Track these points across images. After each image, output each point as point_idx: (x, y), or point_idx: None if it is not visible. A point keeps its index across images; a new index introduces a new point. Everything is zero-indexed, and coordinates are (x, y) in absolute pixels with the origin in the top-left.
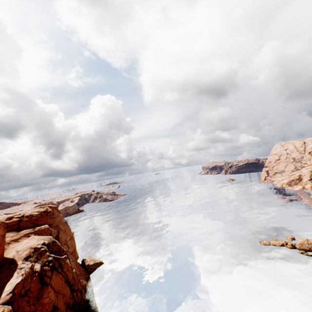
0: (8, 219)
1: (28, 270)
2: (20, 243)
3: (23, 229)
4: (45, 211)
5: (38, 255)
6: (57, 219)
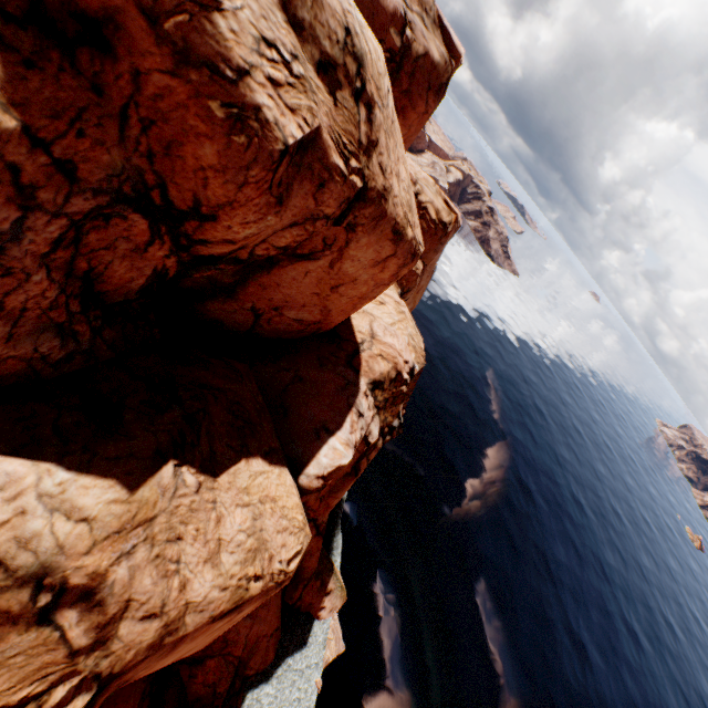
0: None
1: (363, 434)
2: None
3: None
4: (444, 228)
5: (390, 398)
6: (435, 257)
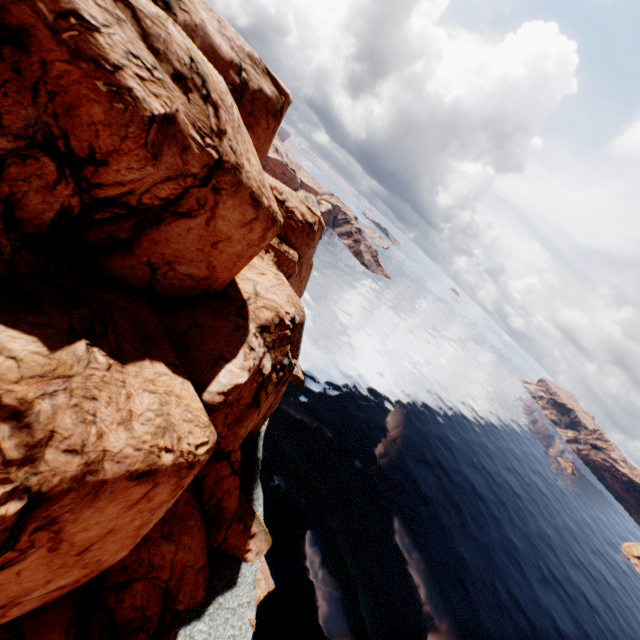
0: None
1: (256, 364)
2: (260, 265)
3: None
4: (311, 226)
5: (277, 340)
6: (309, 252)
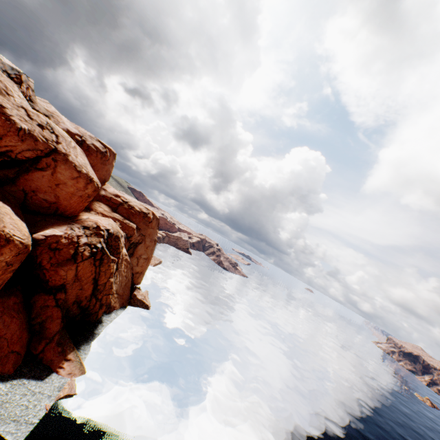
0: (115, 195)
1: (73, 235)
2: (100, 216)
3: (117, 213)
4: (145, 213)
5: (94, 234)
6: (150, 230)
